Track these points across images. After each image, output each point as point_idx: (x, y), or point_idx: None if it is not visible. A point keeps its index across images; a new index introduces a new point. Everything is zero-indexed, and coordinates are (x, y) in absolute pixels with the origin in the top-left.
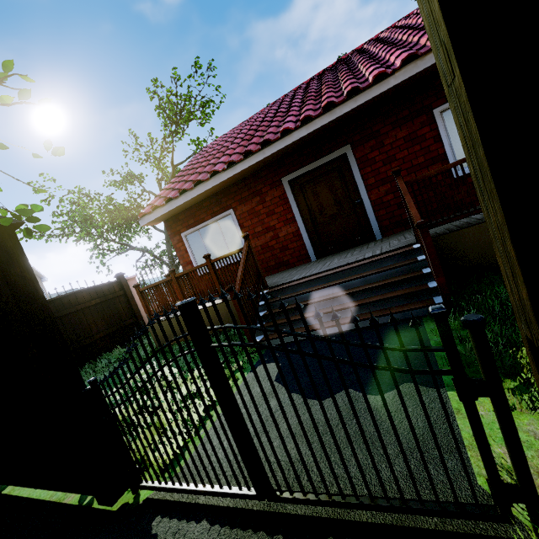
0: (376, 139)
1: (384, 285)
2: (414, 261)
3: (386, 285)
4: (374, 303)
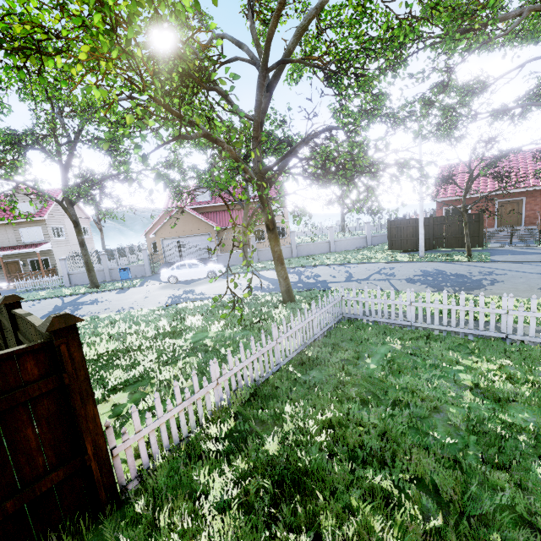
0: (535, 198)
1: (525, 235)
2: (535, 231)
3: (526, 235)
4: (522, 238)
